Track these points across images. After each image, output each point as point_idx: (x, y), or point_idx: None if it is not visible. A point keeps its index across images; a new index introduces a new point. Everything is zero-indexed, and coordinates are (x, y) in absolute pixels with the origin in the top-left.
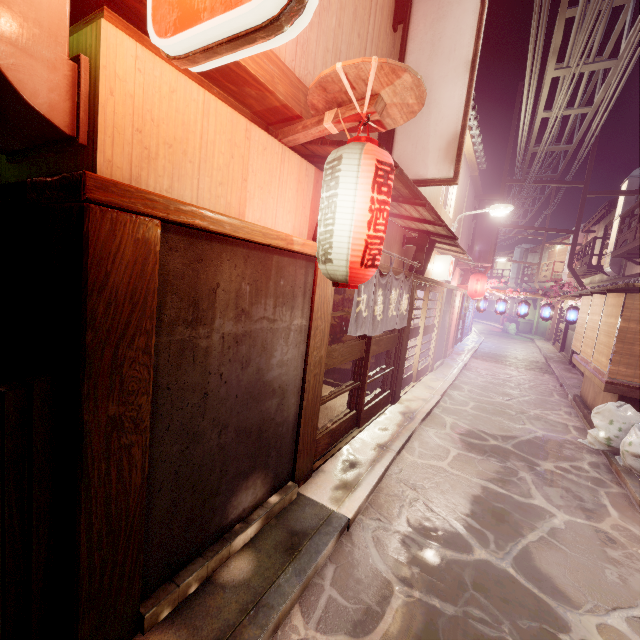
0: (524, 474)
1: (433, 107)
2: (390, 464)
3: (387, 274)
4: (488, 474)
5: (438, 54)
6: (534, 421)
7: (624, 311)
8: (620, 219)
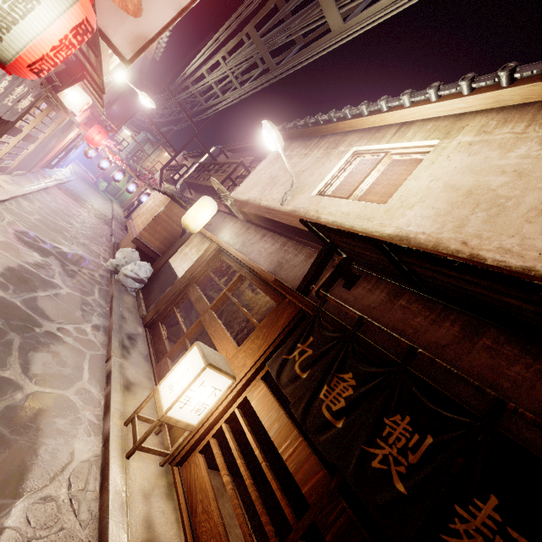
0: (56, 267)
1: (146, 1)
2: None
3: None
4: (28, 259)
5: None
6: (81, 245)
7: (165, 207)
8: (199, 164)
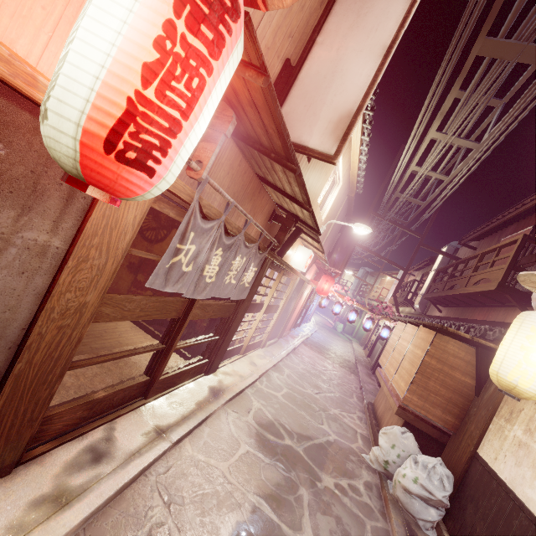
0: (304, 492)
1: (338, 76)
2: (156, 459)
3: (235, 235)
4: (267, 487)
5: (360, 27)
6: (331, 422)
7: (431, 347)
8: (436, 272)
